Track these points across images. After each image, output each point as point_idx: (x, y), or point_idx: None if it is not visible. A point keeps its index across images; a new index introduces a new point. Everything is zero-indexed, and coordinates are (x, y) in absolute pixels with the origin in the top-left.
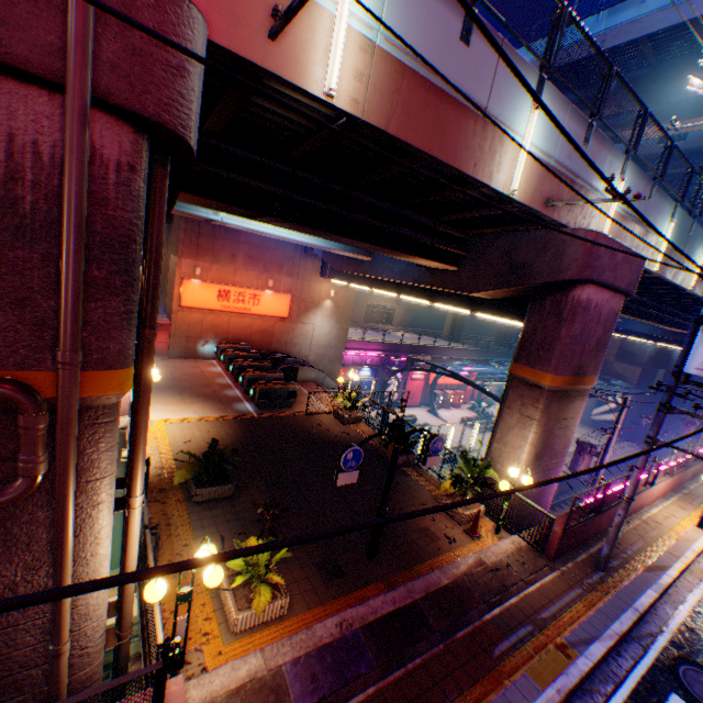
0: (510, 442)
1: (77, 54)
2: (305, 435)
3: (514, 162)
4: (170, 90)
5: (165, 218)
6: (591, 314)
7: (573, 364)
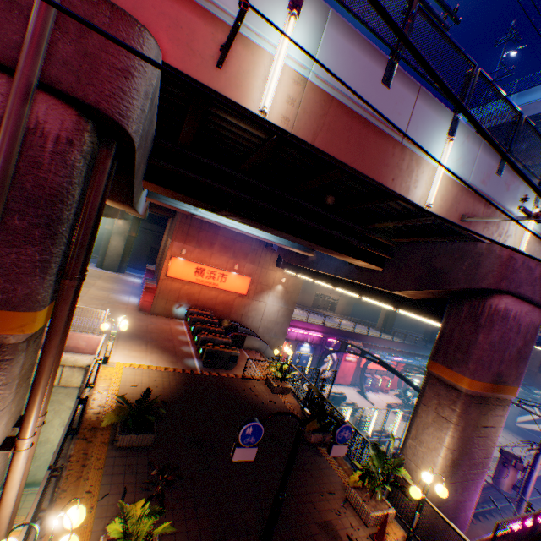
0: (425, 441)
1: (29, 46)
2: (236, 397)
3: (430, 180)
4: (113, 85)
5: (102, 188)
6: (510, 323)
7: (493, 370)
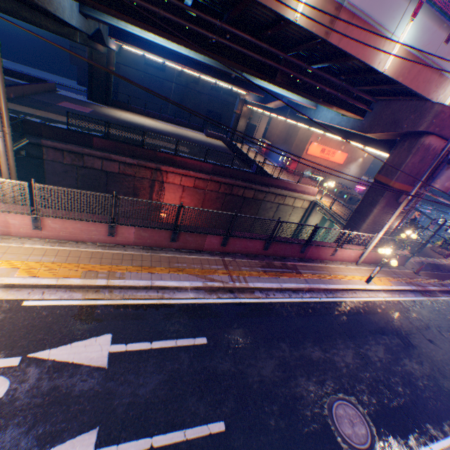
0: None
1: None
2: None
3: None
4: None
5: None
6: None
7: None
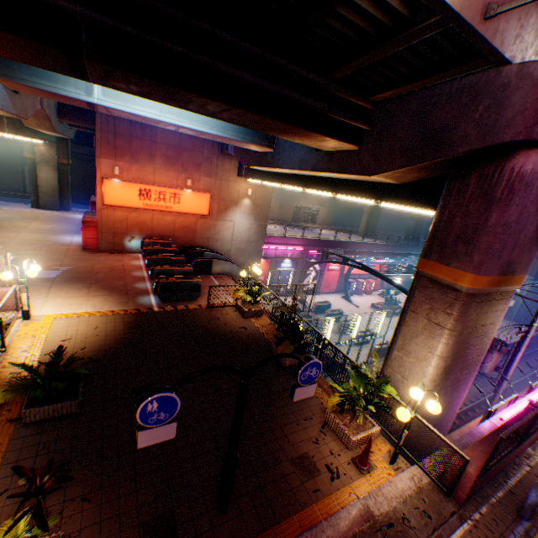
0: (413, 351)
1: None
2: (199, 331)
3: None
4: None
5: None
6: (534, 194)
7: (502, 260)
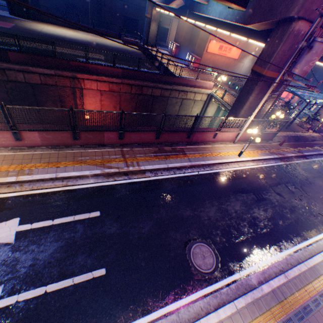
0: None
1: None
2: None
3: None
4: None
5: None
6: None
7: None
